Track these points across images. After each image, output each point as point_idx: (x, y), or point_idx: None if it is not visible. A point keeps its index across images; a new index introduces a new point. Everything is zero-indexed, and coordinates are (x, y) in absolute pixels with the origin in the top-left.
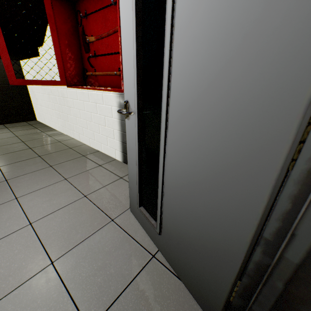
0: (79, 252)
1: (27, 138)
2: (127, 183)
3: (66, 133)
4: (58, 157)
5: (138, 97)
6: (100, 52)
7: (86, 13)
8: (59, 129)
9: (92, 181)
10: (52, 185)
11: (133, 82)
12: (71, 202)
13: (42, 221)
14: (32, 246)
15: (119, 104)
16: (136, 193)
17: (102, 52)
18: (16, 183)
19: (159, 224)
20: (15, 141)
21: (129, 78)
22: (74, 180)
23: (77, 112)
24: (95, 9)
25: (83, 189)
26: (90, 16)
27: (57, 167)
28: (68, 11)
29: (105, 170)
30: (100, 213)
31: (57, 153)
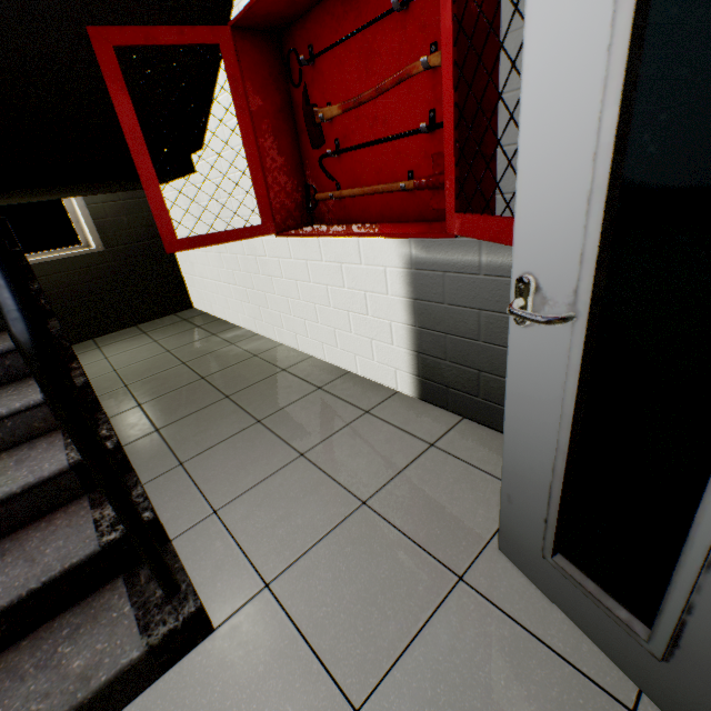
0: (412, 682)
1: (190, 354)
2: (453, 462)
3: (263, 334)
4: (266, 395)
5: (597, 270)
6: (353, 140)
7: (312, 52)
8: (245, 324)
9: (364, 457)
10: (278, 474)
11: (571, 224)
12: (337, 521)
13: (289, 579)
14: (292, 655)
15: (409, 261)
16: (536, 516)
17: (357, 139)
18: (202, 472)
19: (669, 637)
20: (169, 362)
21: (546, 214)
22: (321, 456)
23: (288, 285)
24: (339, 35)
25: (352, 482)
26: (323, 56)
27: (272, 424)
28: (269, 58)
29: (384, 425)
30: (420, 554)
31: (260, 385)
